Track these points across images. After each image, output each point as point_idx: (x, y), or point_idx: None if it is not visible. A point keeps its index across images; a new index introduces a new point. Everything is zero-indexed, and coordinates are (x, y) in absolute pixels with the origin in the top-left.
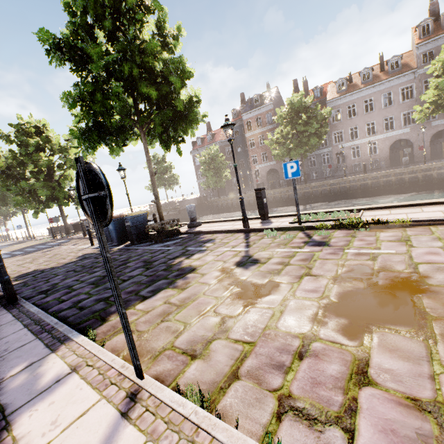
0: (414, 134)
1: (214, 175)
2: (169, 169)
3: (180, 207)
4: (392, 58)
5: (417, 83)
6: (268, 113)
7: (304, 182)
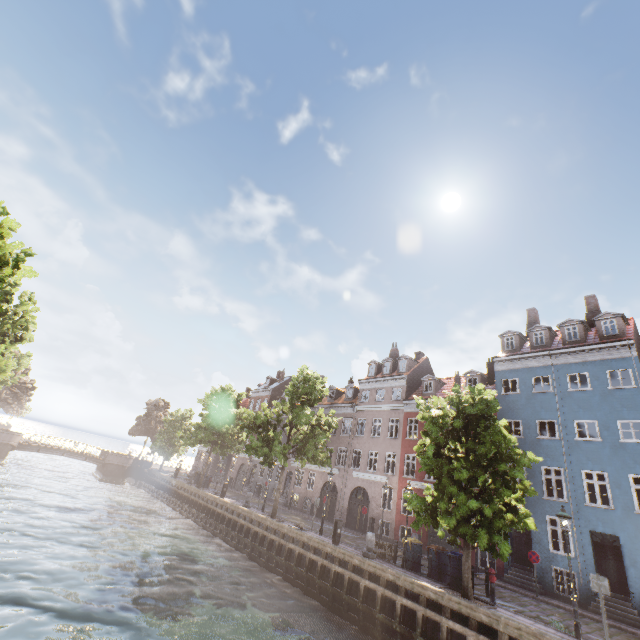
0: (341, 479)
1: (164, 440)
2: (159, 419)
3: (106, 459)
4: (349, 385)
5: (354, 419)
6: (267, 398)
7: (199, 483)
